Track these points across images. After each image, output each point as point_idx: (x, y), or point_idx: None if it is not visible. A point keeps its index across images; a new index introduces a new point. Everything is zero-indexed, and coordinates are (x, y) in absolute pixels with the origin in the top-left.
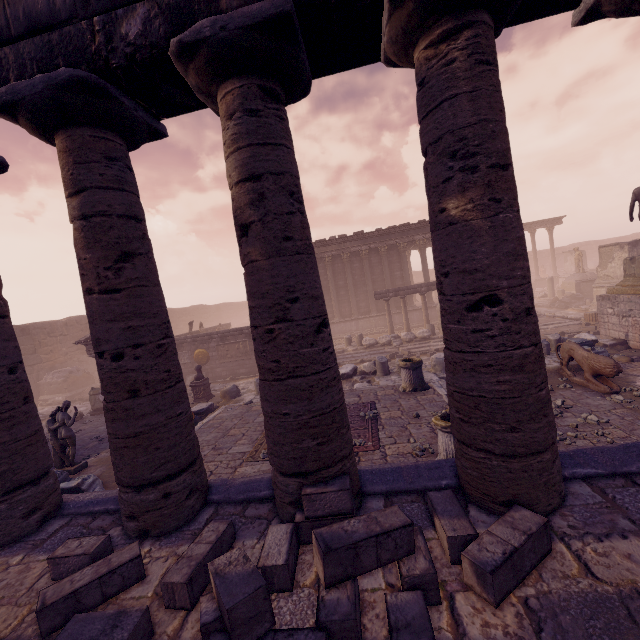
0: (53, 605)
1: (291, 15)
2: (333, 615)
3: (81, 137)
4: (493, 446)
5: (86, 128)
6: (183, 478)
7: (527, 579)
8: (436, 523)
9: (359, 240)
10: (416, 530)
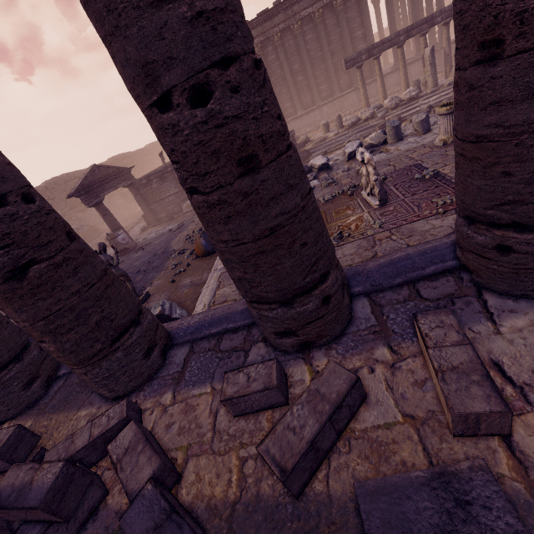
0: (295, 467)
1: None
2: None
3: None
4: None
5: None
6: (333, 276)
7: None
8: None
9: None
10: None
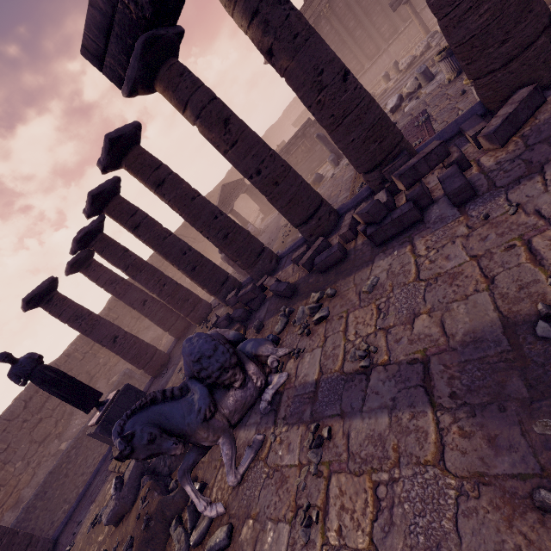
0: (305, 263)
1: None
2: (413, 194)
3: (164, 76)
4: (494, 65)
5: (162, 68)
6: (322, 209)
7: (526, 126)
8: (467, 138)
9: None
10: (452, 147)
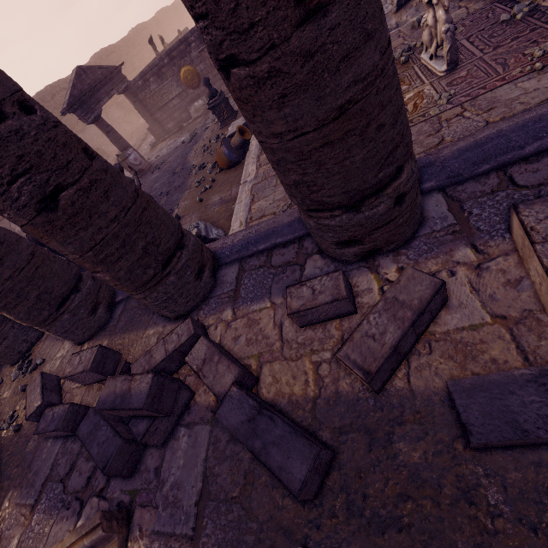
0: (379, 370)
1: None
2: None
3: None
4: None
5: None
6: (408, 168)
7: None
8: None
9: None
10: None
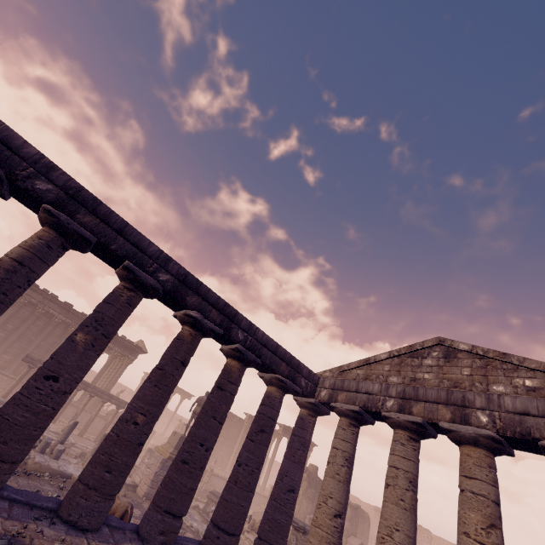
0: None
1: (92, 242)
2: None
3: None
4: None
5: None
6: None
7: None
8: None
9: (64, 309)
10: None
